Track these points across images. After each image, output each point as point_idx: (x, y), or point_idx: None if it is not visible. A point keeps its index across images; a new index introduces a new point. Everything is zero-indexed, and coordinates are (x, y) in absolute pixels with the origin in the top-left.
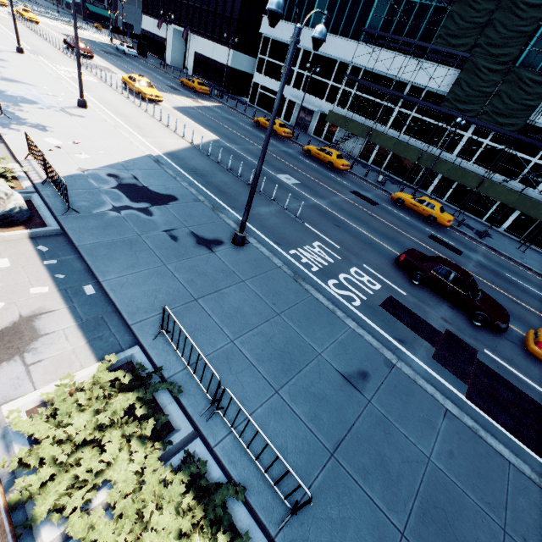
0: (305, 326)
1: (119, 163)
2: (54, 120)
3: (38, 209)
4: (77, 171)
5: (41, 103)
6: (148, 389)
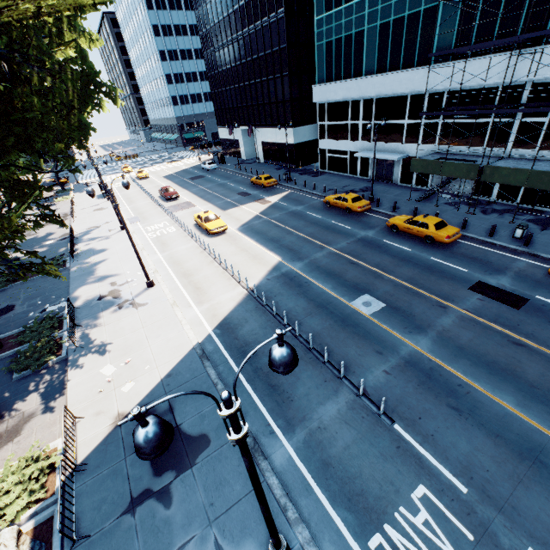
0: None
1: (161, 383)
2: (120, 327)
3: (53, 539)
4: (114, 424)
5: (117, 302)
6: None
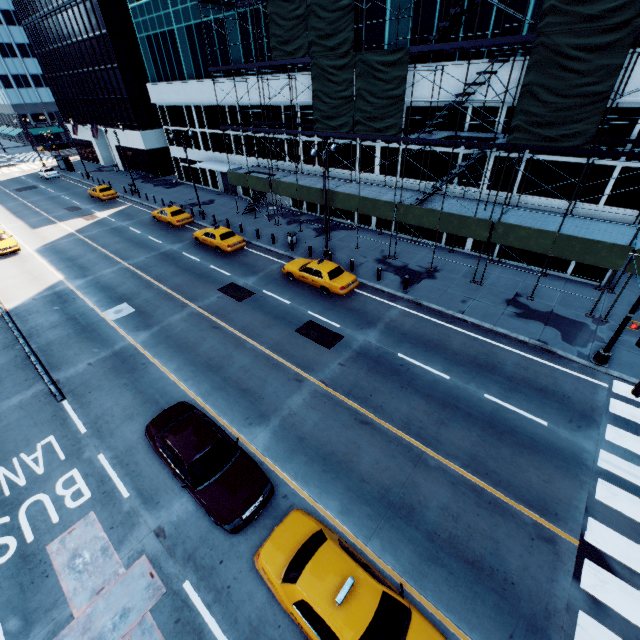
0: None
1: None
2: None
3: None
4: None
5: None
6: None
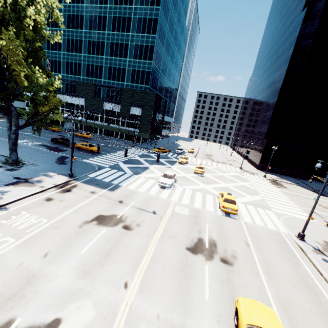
0: None
1: None
2: None
3: None
4: None
5: None
6: None
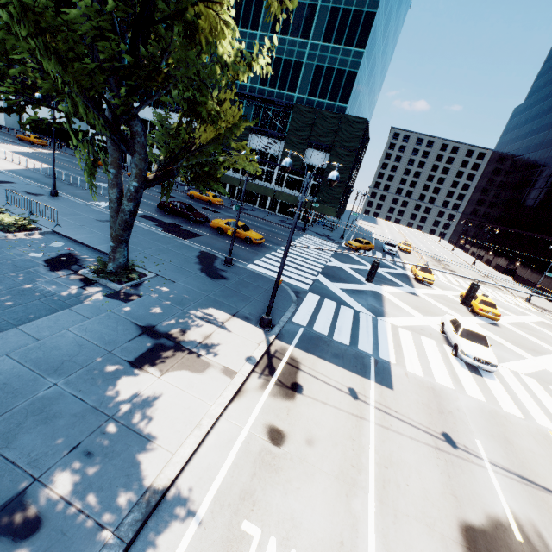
0: (85, 212)
1: None
2: None
3: None
4: None
5: None
6: (2, 205)
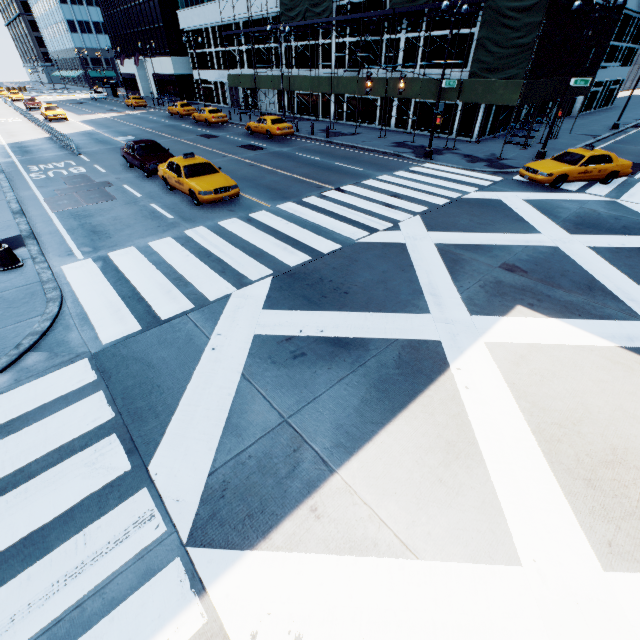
0: None
1: None
2: None
3: None
4: None
5: None
6: None
